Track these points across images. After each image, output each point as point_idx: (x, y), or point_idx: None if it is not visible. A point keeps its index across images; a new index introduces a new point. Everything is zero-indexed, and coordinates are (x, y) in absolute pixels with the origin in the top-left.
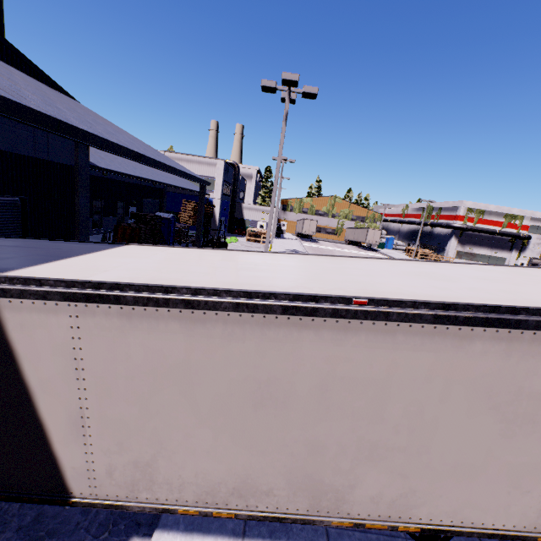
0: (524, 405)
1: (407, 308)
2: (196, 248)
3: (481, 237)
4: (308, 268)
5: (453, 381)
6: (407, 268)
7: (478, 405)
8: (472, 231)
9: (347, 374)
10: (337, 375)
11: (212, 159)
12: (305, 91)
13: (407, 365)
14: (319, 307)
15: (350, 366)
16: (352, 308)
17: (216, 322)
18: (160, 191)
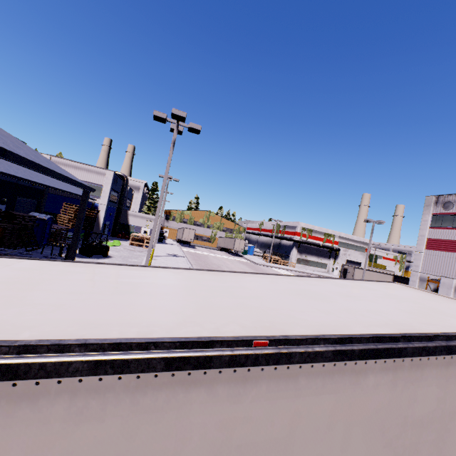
0: (409, 435)
1: (308, 344)
2: (60, 260)
3: (311, 248)
4: (195, 289)
5: (352, 423)
6: (285, 285)
7: (374, 445)
8: (306, 243)
9: (246, 439)
10: (234, 444)
11: (102, 169)
12: (191, 127)
13: (310, 413)
14: (213, 355)
15: (249, 428)
16: (252, 352)
17: (58, 395)
18: (39, 191)
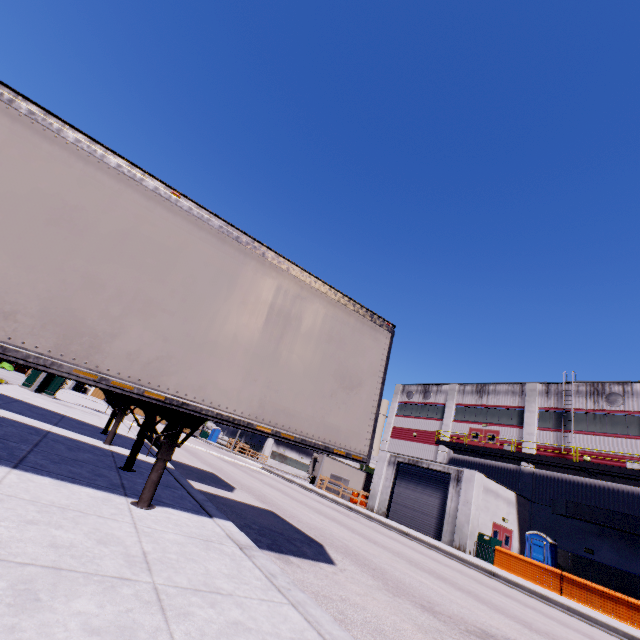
0: None
1: None
2: None
3: None
4: None
5: None
6: None
7: None
8: None
9: None
10: None
11: None
12: None
13: None
14: None
15: None
16: None
17: None
18: None
